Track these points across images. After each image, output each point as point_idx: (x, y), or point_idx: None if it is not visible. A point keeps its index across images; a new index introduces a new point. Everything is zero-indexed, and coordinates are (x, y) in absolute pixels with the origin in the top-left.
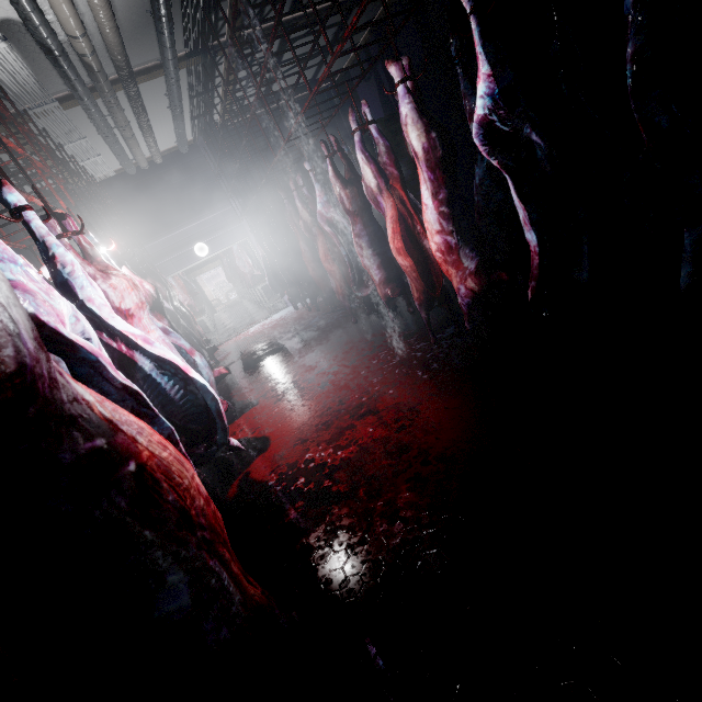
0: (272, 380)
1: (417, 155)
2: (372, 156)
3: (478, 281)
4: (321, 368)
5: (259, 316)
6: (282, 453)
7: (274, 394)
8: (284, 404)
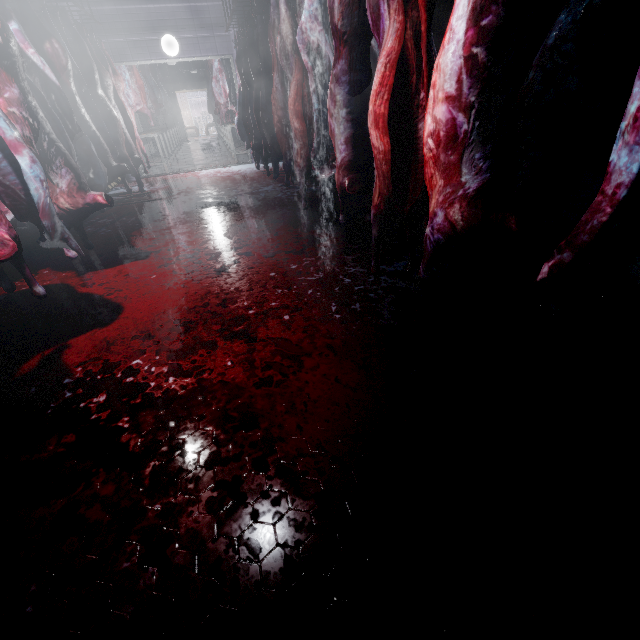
0: (178, 236)
1: None
2: None
3: (470, 215)
4: (235, 246)
5: (220, 161)
6: (113, 341)
7: (167, 255)
8: (167, 273)
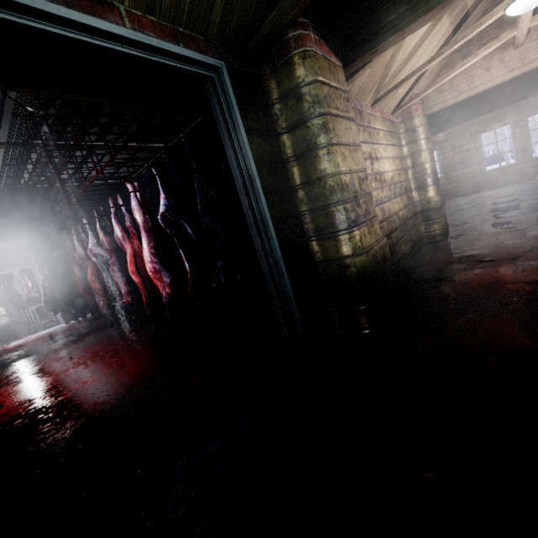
0: (20, 371)
1: (139, 223)
2: (120, 221)
3: (171, 289)
4: (70, 356)
5: (26, 333)
6: (7, 412)
7: (17, 380)
8: (24, 383)
